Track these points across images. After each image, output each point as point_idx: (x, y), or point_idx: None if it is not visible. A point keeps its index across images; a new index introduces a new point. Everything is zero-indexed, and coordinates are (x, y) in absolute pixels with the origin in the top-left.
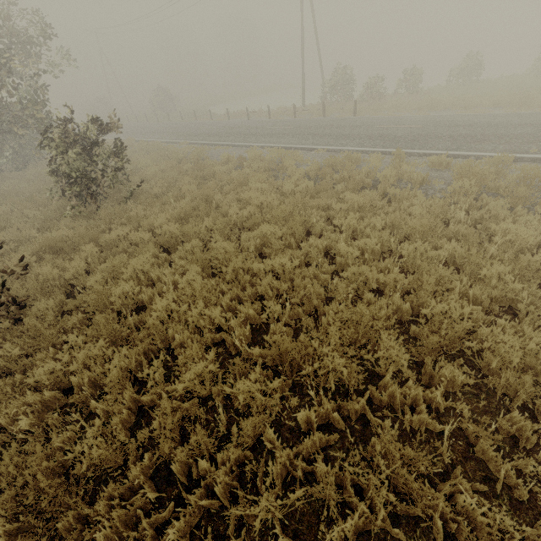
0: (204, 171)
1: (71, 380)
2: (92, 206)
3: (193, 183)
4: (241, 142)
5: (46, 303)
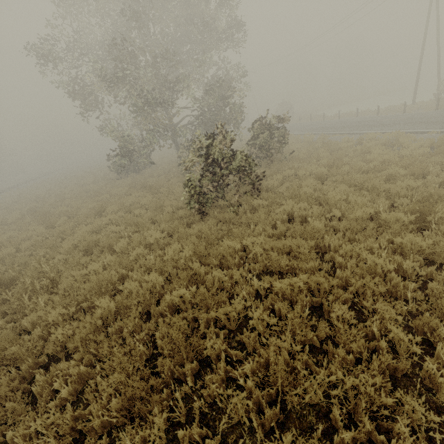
0: (332, 146)
1: (294, 214)
2: (266, 162)
3: (326, 152)
4: (355, 131)
5: (265, 194)
